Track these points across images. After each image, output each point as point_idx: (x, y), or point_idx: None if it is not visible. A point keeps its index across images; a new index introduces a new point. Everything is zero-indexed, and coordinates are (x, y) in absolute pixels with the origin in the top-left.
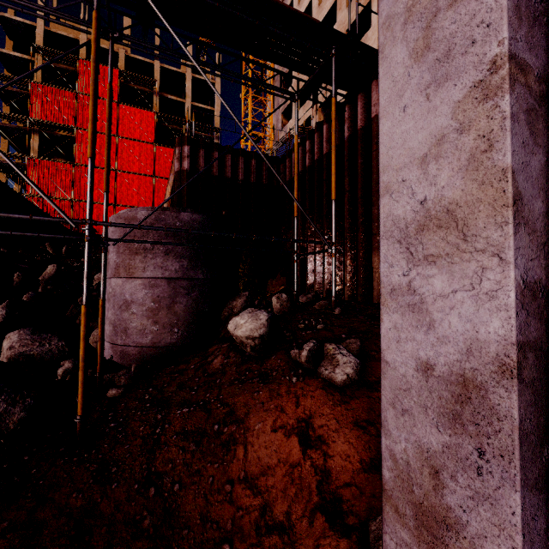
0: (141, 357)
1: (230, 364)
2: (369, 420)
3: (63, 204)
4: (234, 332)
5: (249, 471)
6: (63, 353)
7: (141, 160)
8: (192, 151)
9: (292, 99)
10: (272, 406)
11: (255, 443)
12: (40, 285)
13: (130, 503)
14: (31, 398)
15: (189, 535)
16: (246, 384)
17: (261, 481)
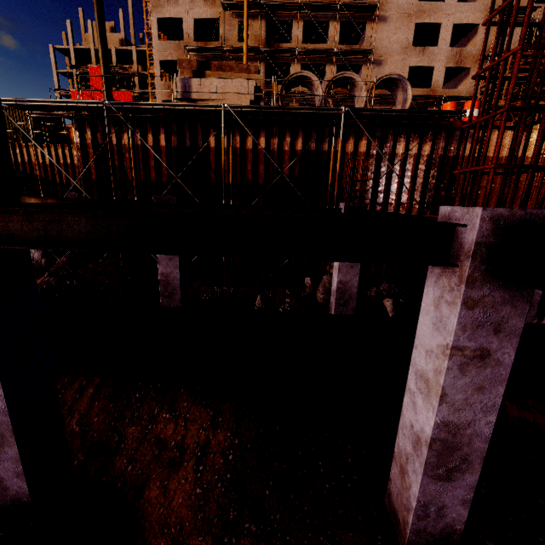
0: None
1: None
2: None
3: None
4: None
5: None
6: None
7: None
8: None
9: None
10: None
11: None
12: None
13: None
14: None
15: None
16: None
17: None
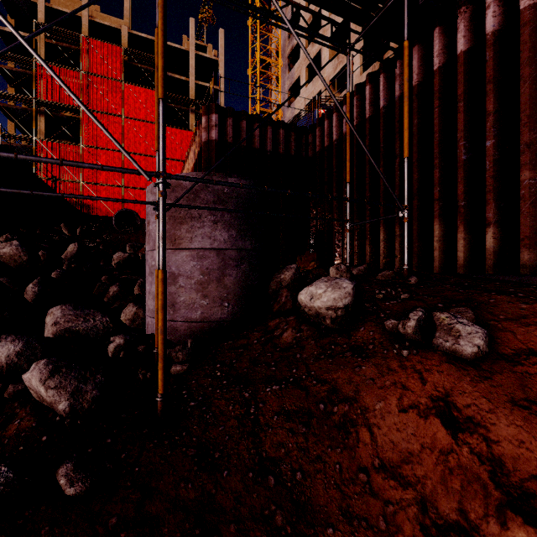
0: (191, 332)
1: (305, 337)
2: (529, 399)
3: (72, 186)
4: (309, 303)
5: (384, 458)
6: (108, 329)
7: (147, 141)
8: (220, 120)
9: (344, 52)
10: (387, 382)
11: (381, 424)
12: (63, 264)
13: (251, 494)
14: (101, 375)
15: (336, 535)
16: (337, 359)
17: (405, 470)
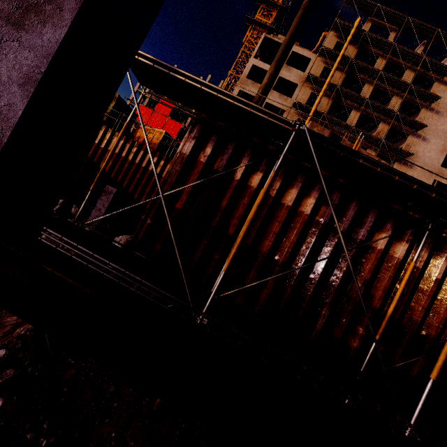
0: None
1: None
2: None
3: None
4: None
5: None
6: None
7: None
8: None
9: None
10: None
11: None
12: None
13: None
14: None
15: None
16: None
17: None
